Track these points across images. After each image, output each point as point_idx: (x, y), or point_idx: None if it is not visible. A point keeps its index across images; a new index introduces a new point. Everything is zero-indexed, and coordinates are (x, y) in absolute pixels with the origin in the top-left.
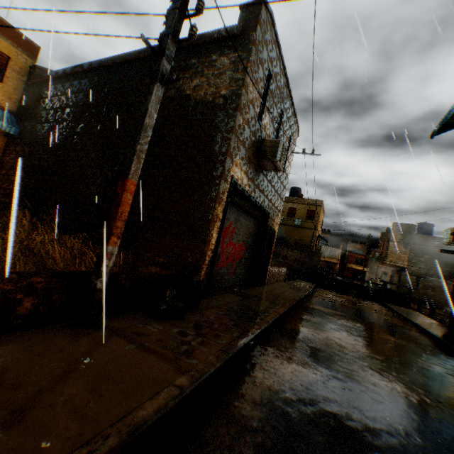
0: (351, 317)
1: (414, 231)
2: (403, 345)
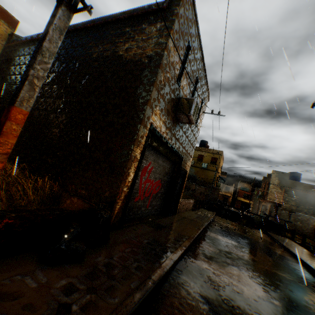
0: (244, 247)
1: (288, 178)
2: (292, 280)
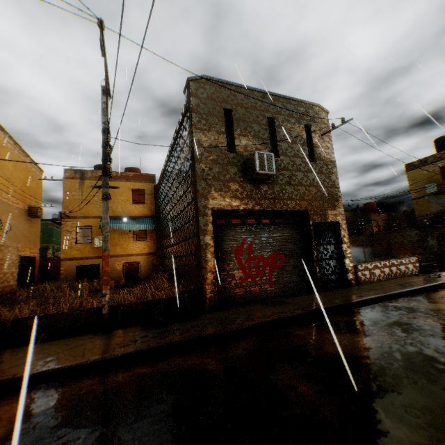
0: None
1: None
2: None
